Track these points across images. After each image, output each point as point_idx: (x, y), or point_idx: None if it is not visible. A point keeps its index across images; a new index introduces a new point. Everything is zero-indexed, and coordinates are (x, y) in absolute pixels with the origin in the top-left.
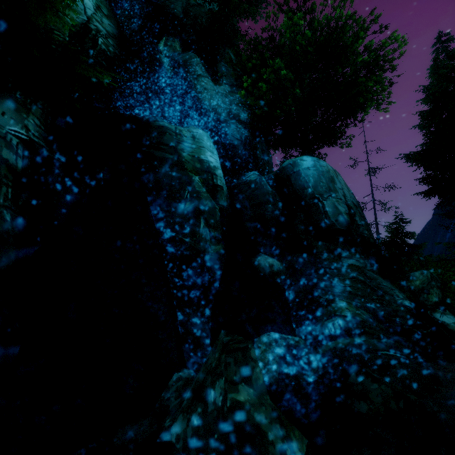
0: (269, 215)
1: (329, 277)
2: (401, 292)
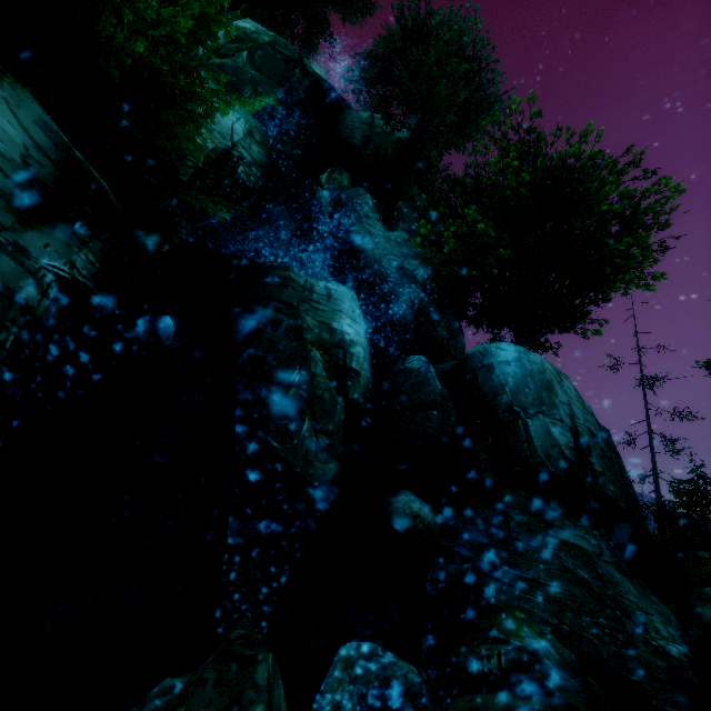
0: (431, 427)
1: (519, 560)
2: (669, 624)
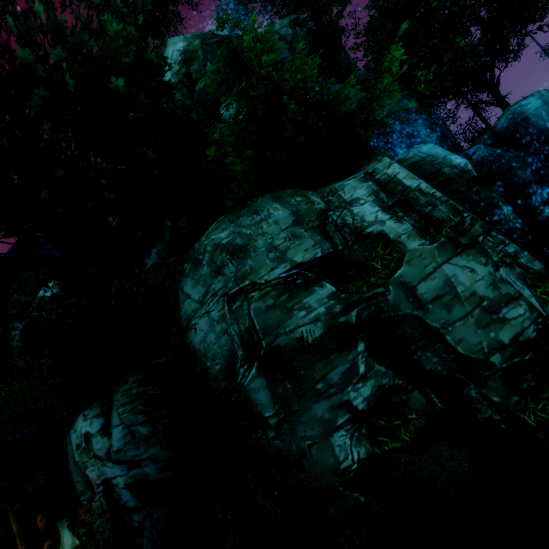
0: (522, 173)
1: None
2: None
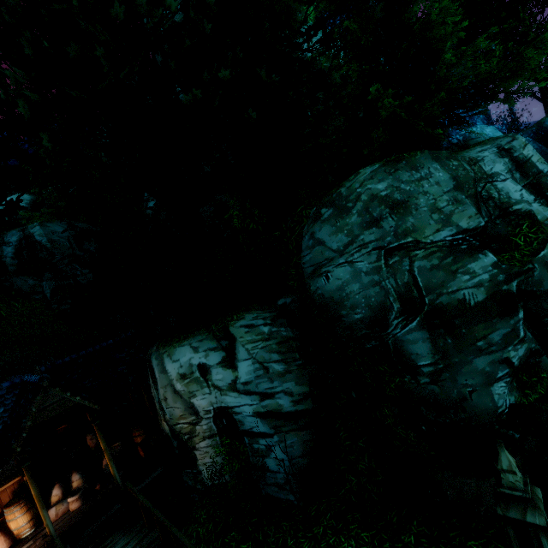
0: None
1: None
2: None
